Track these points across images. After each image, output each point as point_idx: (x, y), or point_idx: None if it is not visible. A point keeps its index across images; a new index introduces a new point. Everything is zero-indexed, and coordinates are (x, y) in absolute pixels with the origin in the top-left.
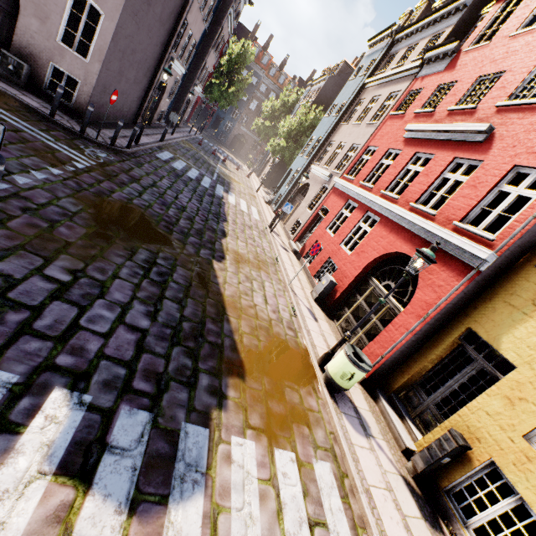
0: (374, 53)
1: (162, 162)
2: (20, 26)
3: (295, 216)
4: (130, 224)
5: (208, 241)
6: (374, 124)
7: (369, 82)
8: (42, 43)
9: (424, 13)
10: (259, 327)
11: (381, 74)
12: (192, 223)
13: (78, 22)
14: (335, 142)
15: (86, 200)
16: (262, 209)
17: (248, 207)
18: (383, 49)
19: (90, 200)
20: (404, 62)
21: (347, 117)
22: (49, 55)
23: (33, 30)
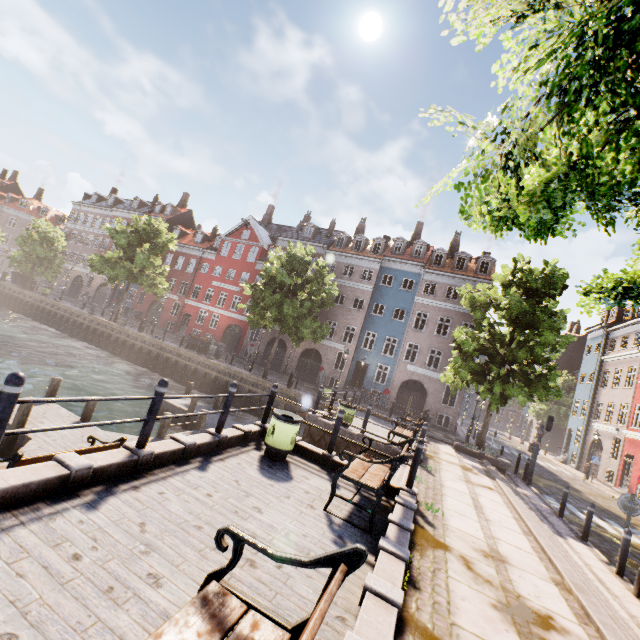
0: (595, 338)
1: (489, 446)
2: (426, 403)
3: (602, 467)
4: (533, 476)
5: (564, 484)
6: (630, 388)
7: (605, 358)
8: (435, 406)
9: (619, 311)
10: (632, 518)
11: (611, 352)
12: (547, 476)
13: (417, 385)
14: (603, 403)
15: (512, 468)
16: (565, 468)
17: (555, 467)
18: (602, 337)
19: (512, 468)
20: (626, 346)
21: (602, 383)
22: (438, 410)
23: (431, 402)
